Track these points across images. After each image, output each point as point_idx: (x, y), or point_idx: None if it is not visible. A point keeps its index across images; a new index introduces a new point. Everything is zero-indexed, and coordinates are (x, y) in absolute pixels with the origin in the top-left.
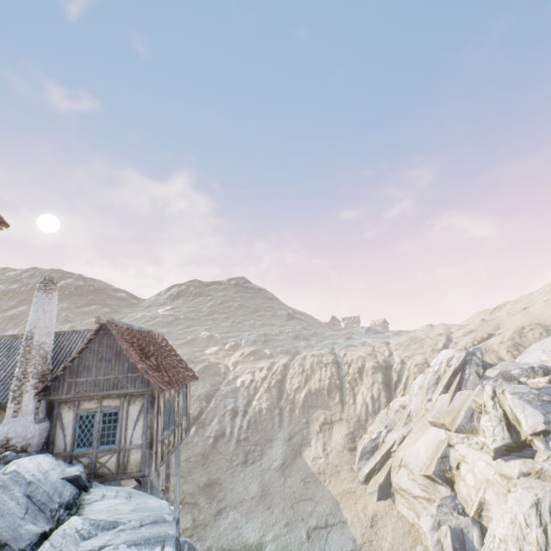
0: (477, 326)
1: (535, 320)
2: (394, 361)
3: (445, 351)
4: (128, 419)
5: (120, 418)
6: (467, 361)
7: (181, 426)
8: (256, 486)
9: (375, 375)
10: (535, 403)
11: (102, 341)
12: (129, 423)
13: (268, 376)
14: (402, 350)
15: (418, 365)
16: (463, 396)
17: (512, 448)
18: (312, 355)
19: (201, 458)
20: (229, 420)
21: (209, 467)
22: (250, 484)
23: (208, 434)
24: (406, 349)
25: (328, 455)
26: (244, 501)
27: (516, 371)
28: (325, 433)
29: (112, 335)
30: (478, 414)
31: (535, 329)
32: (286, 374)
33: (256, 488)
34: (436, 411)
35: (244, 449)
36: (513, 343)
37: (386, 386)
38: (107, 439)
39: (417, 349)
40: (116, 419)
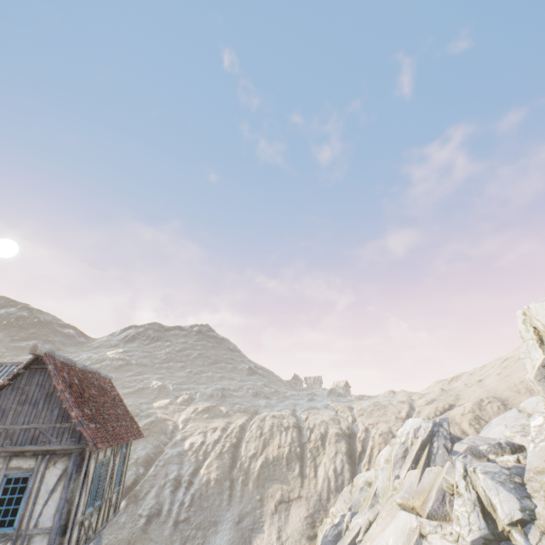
0: (437, 395)
1: (492, 393)
2: (358, 428)
3: (411, 420)
4: (41, 489)
5: (29, 487)
6: (434, 432)
7: (110, 501)
8: None
9: (339, 444)
10: (508, 485)
11: (31, 377)
12: (41, 494)
13: (221, 438)
14: (366, 417)
15: (383, 434)
16: (433, 473)
17: (490, 540)
18: (272, 415)
19: None
20: (169, 493)
21: None
22: None
23: (140, 511)
24: (370, 416)
25: None
26: None
27: (484, 447)
28: (281, 514)
29: (47, 370)
30: (450, 496)
31: (493, 402)
32: (242, 437)
33: None
34: (405, 491)
35: (182, 535)
36: (474, 415)
37: (349, 457)
38: (2, 518)
39: (381, 417)
40: (24, 488)
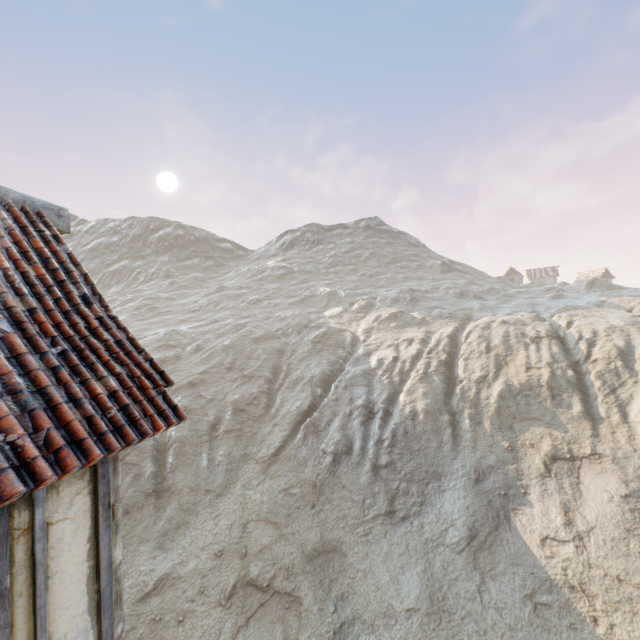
0: None
1: None
2: None
3: None
4: None
5: None
6: None
7: None
8: (415, 582)
9: None
10: None
11: None
12: None
13: (422, 354)
14: None
15: None
16: None
17: None
18: (501, 322)
19: (310, 491)
20: (358, 426)
21: (323, 513)
22: (403, 571)
23: (323, 447)
24: None
25: (583, 542)
26: (392, 616)
27: None
28: (562, 482)
29: None
30: None
31: None
32: (453, 353)
33: (415, 586)
34: None
35: (386, 487)
36: None
37: None
38: None
39: None
40: None
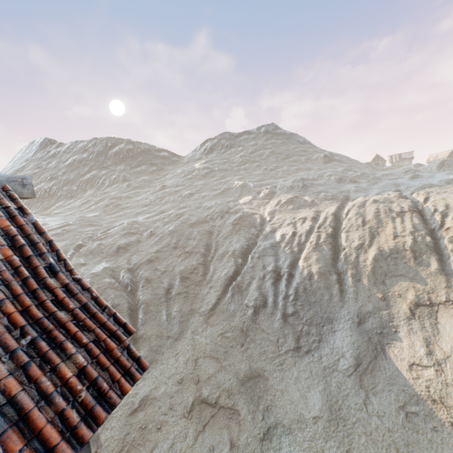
0: None
1: None
2: None
3: None
4: None
5: None
6: None
7: None
8: (318, 397)
9: None
10: None
11: None
12: None
13: (313, 229)
14: None
15: None
16: None
17: None
18: (373, 201)
19: (239, 334)
20: (270, 286)
21: (249, 350)
22: (309, 390)
23: (246, 302)
24: None
25: (441, 367)
26: (303, 422)
27: None
28: (424, 322)
29: None
30: None
31: None
32: (337, 226)
33: (318, 401)
34: None
35: (293, 330)
36: None
37: None
38: None
39: None
40: None
